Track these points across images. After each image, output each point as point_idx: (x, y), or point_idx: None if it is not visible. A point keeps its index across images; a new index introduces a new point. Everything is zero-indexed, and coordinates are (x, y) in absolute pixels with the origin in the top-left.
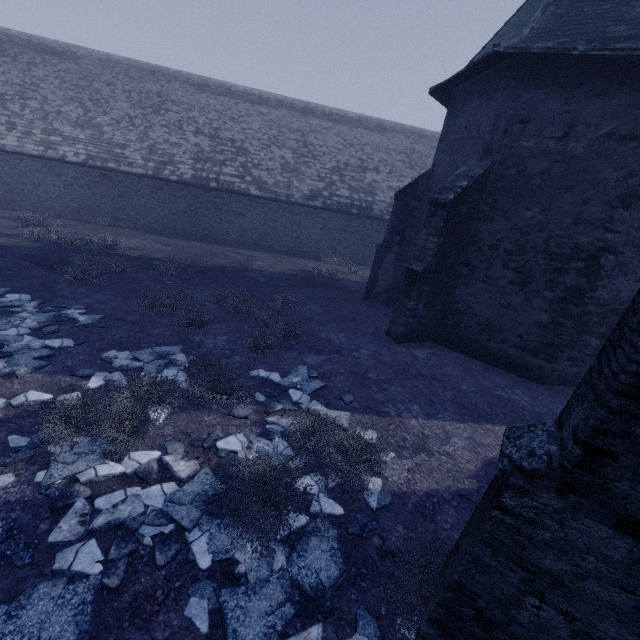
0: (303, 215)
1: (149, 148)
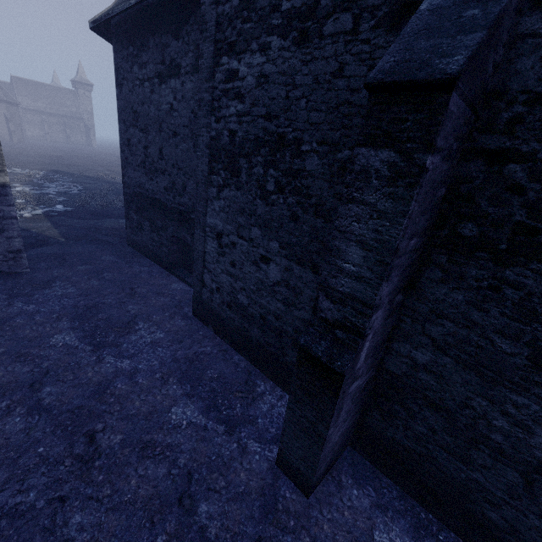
0: None
1: None
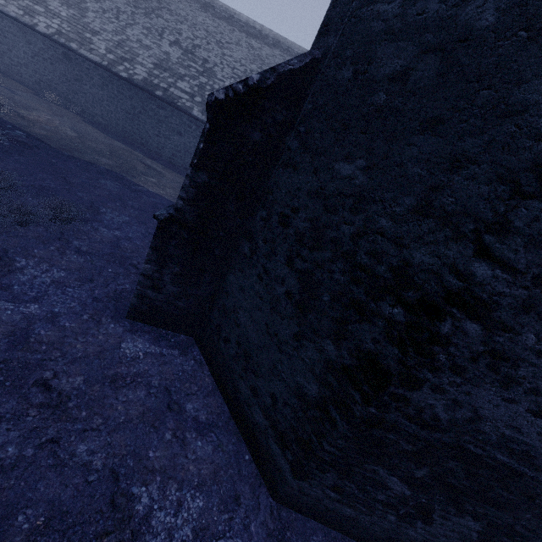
0: None
1: (118, 42)
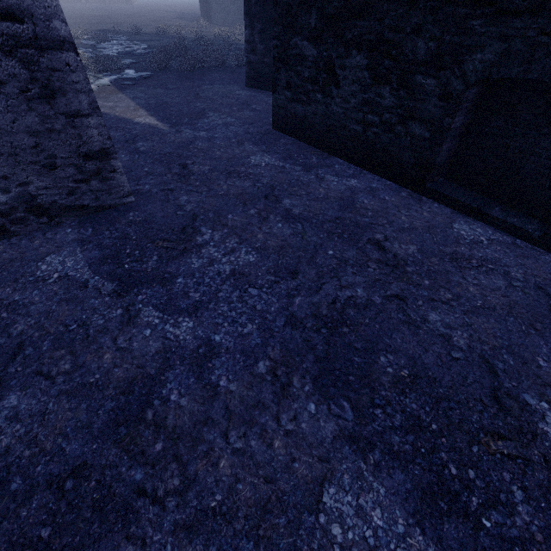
0: None
1: None
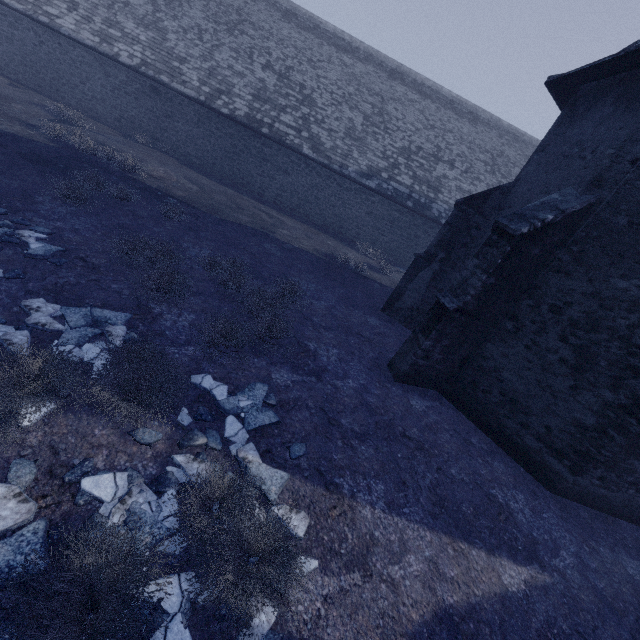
0: (352, 192)
1: (209, 70)
